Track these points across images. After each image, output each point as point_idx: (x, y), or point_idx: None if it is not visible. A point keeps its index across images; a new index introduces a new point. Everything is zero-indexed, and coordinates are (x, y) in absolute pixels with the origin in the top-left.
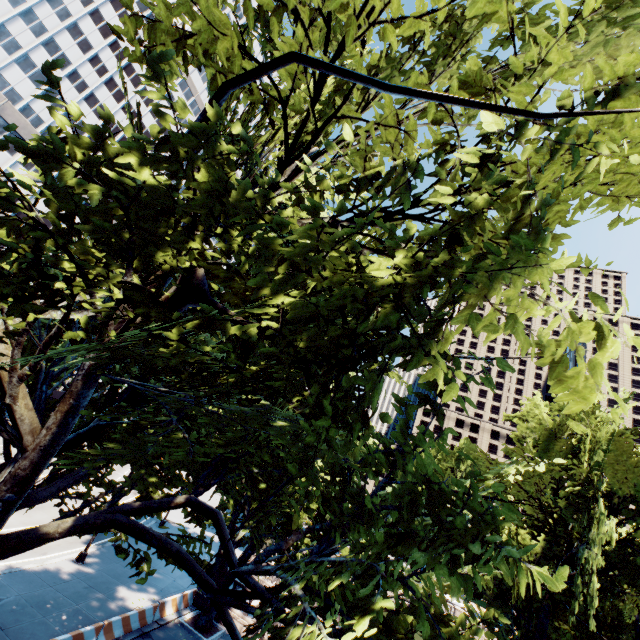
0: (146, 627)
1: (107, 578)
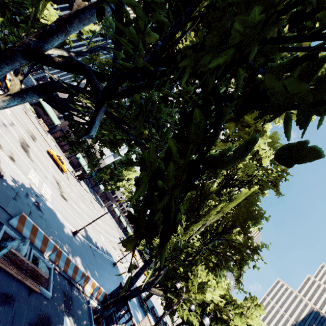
0: (73, 280)
1: (77, 249)
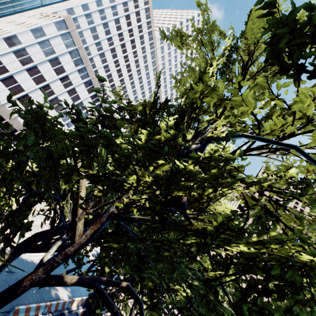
0: (63, 310)
1: None
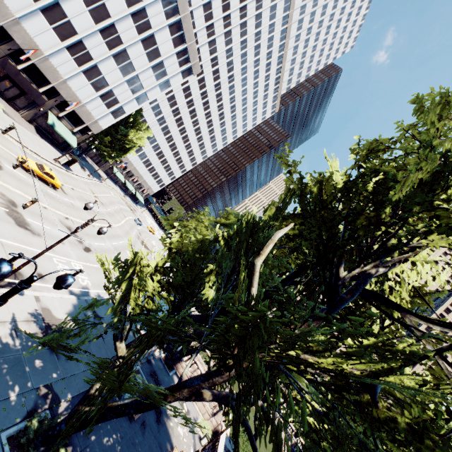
0: (149, 356)
1: None
